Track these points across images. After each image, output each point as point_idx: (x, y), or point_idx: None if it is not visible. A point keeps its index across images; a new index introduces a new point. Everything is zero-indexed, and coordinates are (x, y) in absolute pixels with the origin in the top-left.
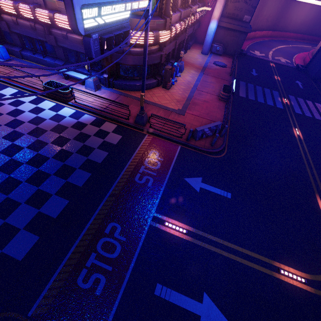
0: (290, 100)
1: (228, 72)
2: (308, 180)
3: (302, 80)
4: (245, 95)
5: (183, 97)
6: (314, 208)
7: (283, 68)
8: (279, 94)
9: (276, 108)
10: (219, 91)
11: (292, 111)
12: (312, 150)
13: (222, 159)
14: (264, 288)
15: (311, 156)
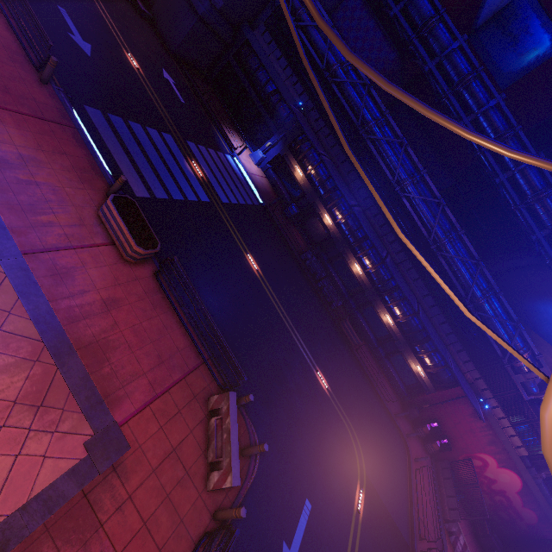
0: (199, 163)
1: (20, 56)
2: (303, 356)
3: (167, 65)
4: (143, 184)
5: (25, 354)
6: (324, 395)
7: (113, 0)
8: (178, 146)
9: (204, 206)
10: (94, 211)
11: (220, 202)
12: (277, 292)
13: (264, 452)
14: (367, 547)
15: (283, 306)
